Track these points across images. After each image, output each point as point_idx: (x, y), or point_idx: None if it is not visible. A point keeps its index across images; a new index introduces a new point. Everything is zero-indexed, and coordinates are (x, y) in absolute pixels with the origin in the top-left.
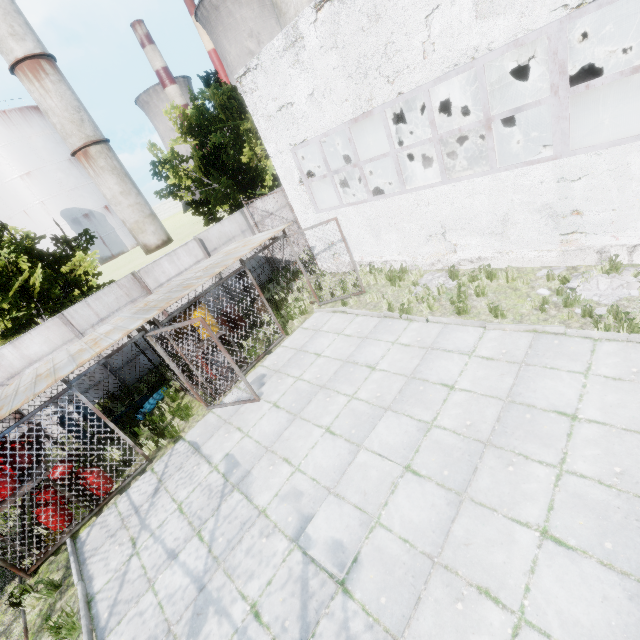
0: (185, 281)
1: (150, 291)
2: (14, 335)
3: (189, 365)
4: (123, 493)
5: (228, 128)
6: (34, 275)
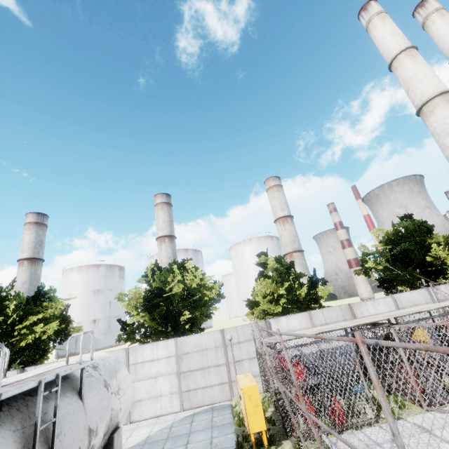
0: (401, 311)
1: (356, 318)
2: (281, 316)
3: (413, 362)
4: (357, 430)
5: (415, 241)
6: (300, 290)
